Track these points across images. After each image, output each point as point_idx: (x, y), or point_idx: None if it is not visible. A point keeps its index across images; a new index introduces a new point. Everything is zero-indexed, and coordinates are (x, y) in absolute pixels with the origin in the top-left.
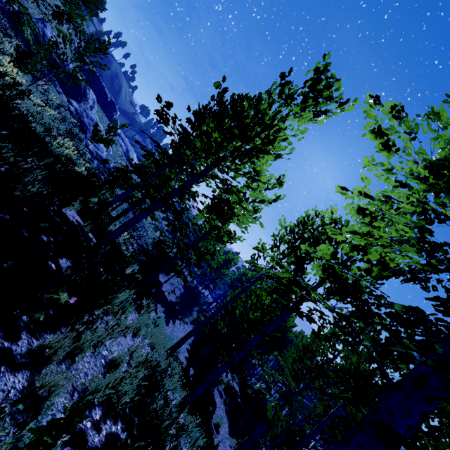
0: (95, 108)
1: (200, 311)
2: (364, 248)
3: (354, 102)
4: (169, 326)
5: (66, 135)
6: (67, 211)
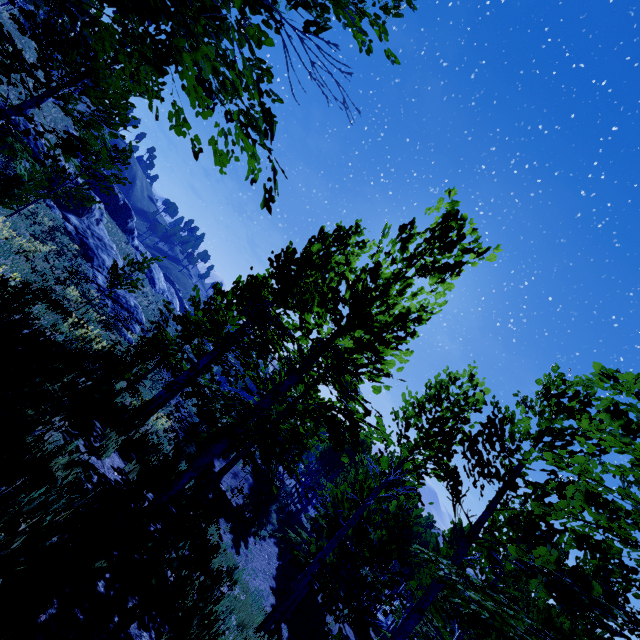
0: (103, 221)
1: (280, 509)
2: (600, 545)
3: (496, 249)
4: (241, 554)
5: (67, 276)
6: (104, 465)
